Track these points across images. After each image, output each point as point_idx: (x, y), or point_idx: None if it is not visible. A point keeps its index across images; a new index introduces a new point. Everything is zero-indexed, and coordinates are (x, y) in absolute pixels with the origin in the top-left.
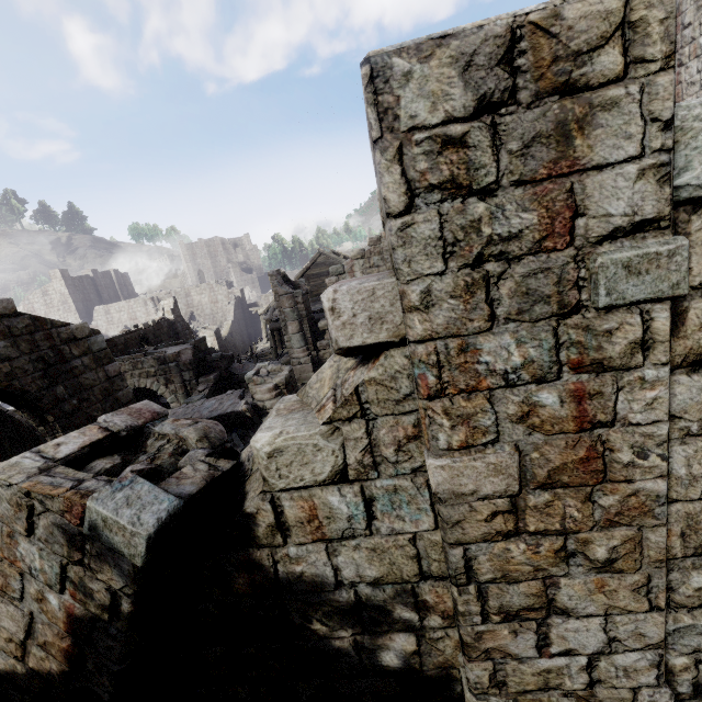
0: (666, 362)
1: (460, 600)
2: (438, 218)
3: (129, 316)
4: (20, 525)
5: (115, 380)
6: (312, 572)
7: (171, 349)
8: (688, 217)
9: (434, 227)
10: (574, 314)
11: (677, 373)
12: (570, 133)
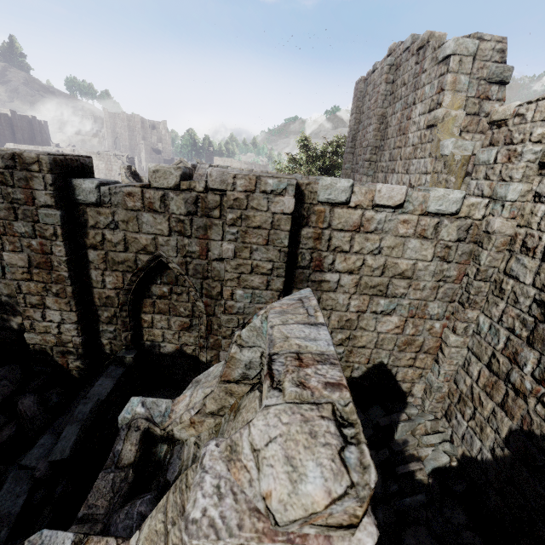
0: (61, 241)
1: (18, 298)
2: None
3: None
4: None
5: None
6: None
7: None
8: (85, 208)
9: None
10: (37, 223)
11: (89, 249)
12: (29, 180)
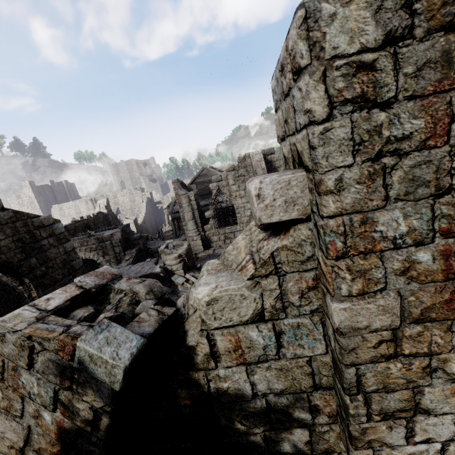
0: None
1: (351, 406)
2: (350, 124)
3: (76, 211)
4: (22, 361)
5: (71, 253)
6: (235, 387)
7: (106, 232)
8: None
9: (347, 131)
10: (446, 194)
11: None
12: (452, 59)
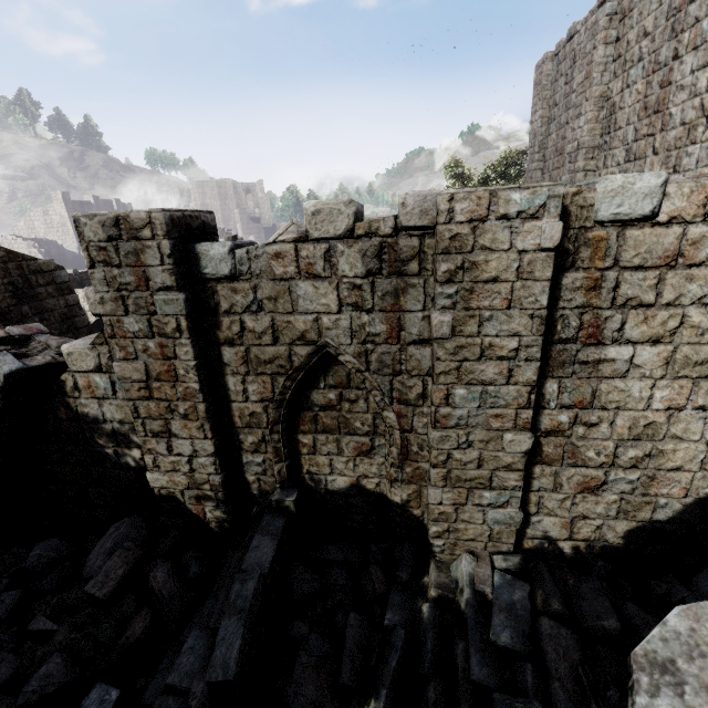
0: (187, 338)
1: (135, 424)
2: (102, 273)
3: None
4: None
5: (74, 308)
6: (92, 412)
7: None
8: (214, 285)
9: (102, 275)
10: (153, 315)
11: (223, 346)
12: (140, 253)
